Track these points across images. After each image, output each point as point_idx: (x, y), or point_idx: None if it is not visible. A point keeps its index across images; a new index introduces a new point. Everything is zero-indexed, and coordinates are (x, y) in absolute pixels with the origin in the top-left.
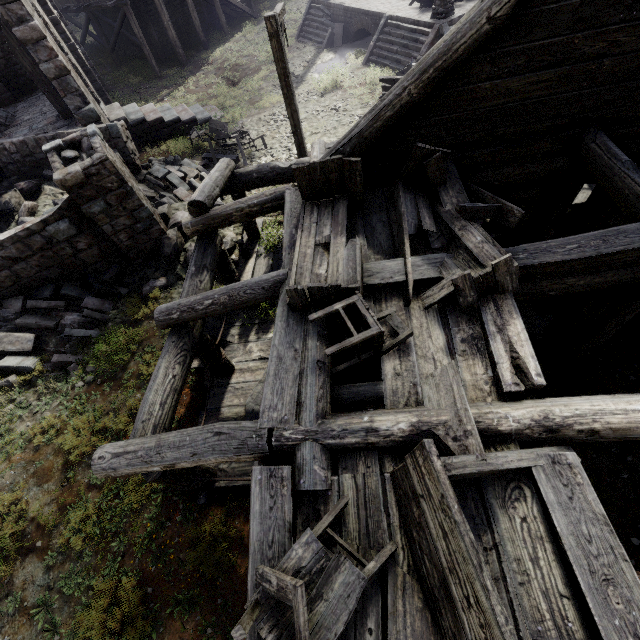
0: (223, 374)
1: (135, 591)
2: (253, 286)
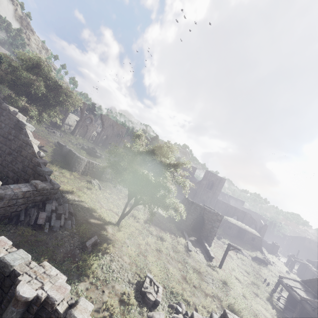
0: (289, 267)
1: (288, 269)
2: (303, 261)
